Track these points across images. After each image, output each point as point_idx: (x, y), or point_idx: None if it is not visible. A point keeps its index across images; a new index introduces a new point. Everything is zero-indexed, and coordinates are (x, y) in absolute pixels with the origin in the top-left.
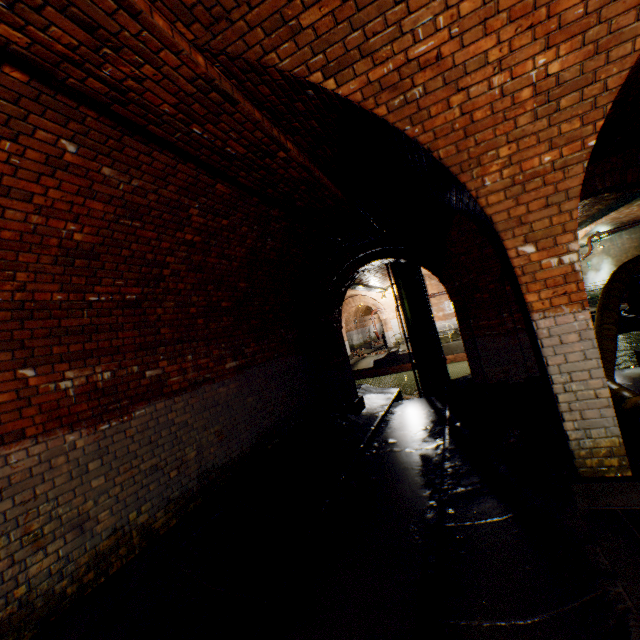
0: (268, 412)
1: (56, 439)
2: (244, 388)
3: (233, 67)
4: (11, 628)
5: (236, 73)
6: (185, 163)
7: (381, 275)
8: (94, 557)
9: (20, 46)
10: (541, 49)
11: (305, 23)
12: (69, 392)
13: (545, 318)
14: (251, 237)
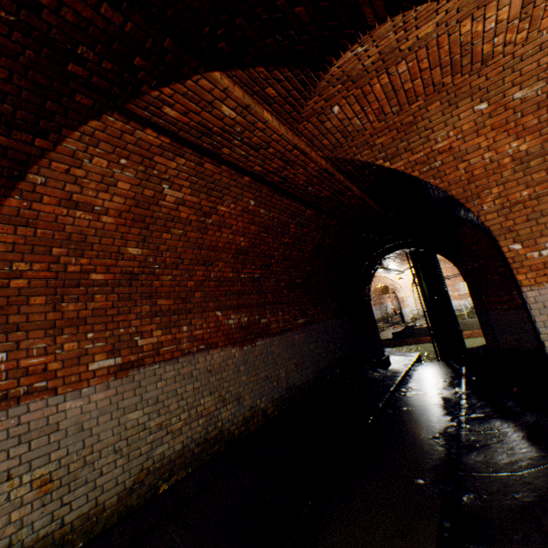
0: (322, 357)
1: (228, 350)
2: (308, 338)
3: (336, 162)
4: (217, 441)
5: (337, 163)
6: (295, 202)
7: (399, 260)
8: (244, 418)
9: (257, 171)
10: (513, 140)
11: (377, 143)
12: (232, 326)
13: (531, 290)
14: (317, 238)
